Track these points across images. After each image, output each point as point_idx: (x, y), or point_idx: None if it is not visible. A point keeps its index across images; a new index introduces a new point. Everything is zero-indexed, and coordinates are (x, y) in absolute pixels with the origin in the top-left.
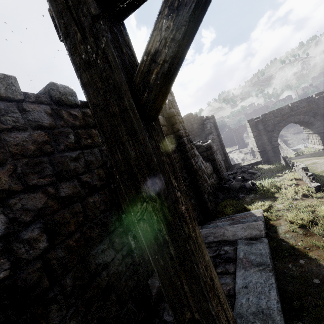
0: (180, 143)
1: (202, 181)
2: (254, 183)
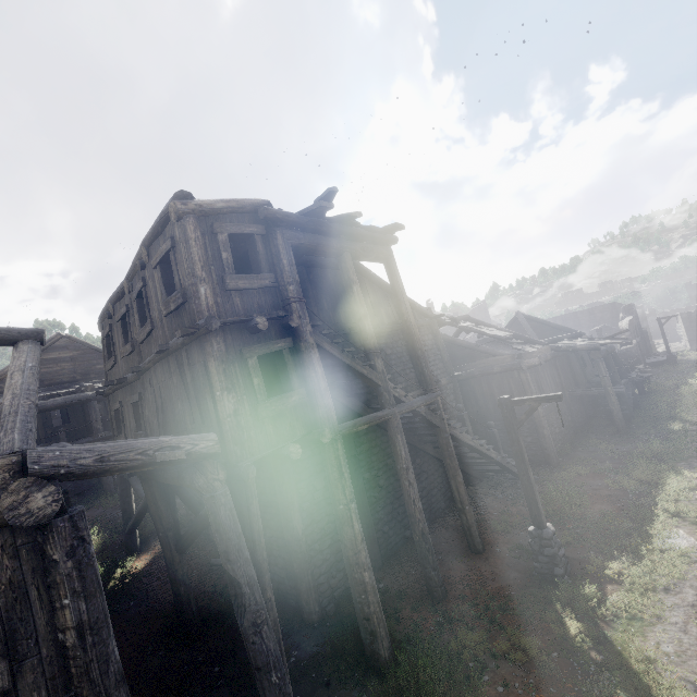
0: (639, 327)
1: (647, 345)
2: (676, 354)
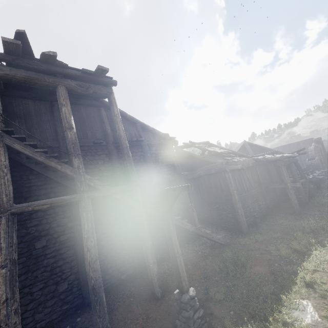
0: (324, 151)
1: None
2: None
